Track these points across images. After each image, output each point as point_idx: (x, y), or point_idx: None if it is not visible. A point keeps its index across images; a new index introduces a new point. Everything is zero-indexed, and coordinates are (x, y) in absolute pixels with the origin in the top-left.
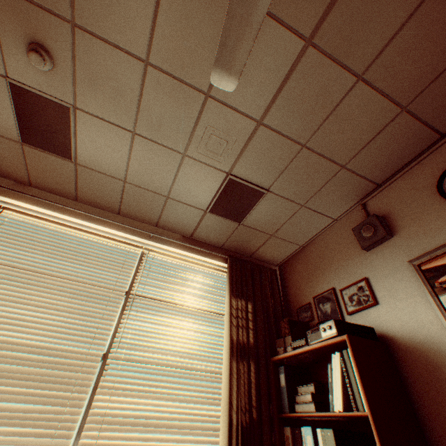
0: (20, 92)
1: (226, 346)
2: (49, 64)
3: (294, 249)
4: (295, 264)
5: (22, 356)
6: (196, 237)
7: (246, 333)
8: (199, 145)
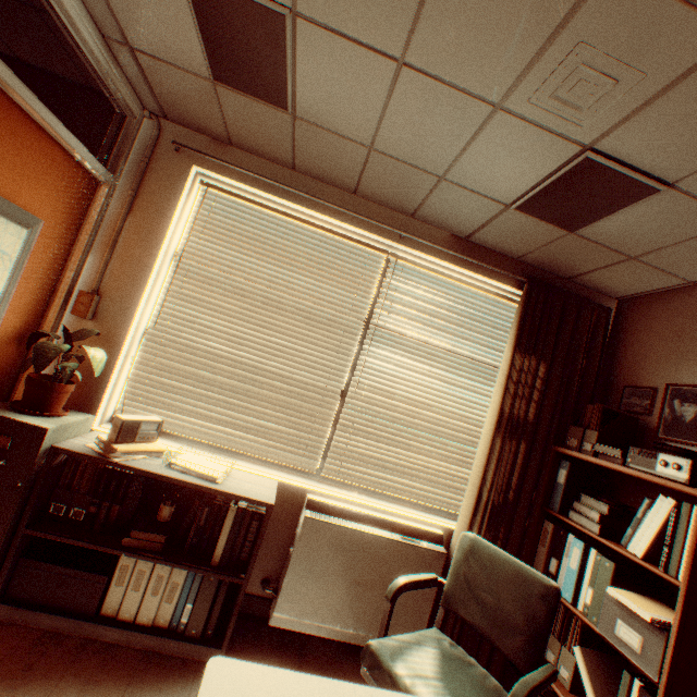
0: None
1: (491, 417)
2: None
3: (669, 285)
4: (656, 311)
5: (265, 381)
6: (476, 241)
7: (524, 407)
8: (539, 88)
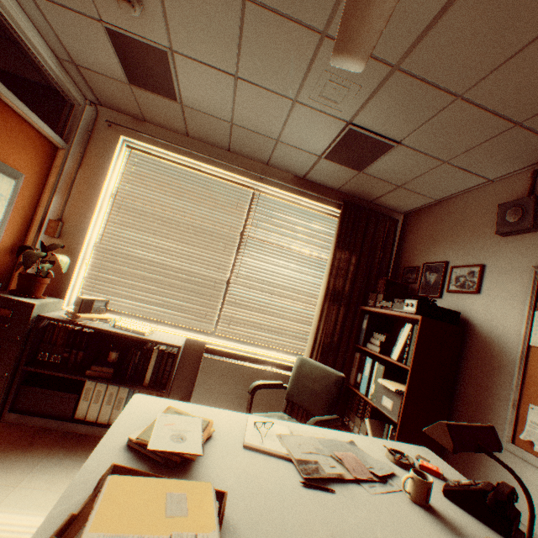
0: (117, 37)
1: (322, 291)
2: (139, 9)
3: (426, 203)
4: (421, 220)
5: (176, 275)
6: (310, 179)
7: (342, 283)
8: (312, 92)
